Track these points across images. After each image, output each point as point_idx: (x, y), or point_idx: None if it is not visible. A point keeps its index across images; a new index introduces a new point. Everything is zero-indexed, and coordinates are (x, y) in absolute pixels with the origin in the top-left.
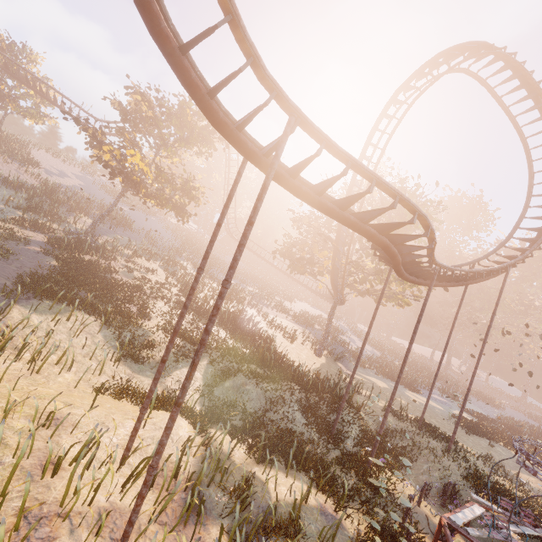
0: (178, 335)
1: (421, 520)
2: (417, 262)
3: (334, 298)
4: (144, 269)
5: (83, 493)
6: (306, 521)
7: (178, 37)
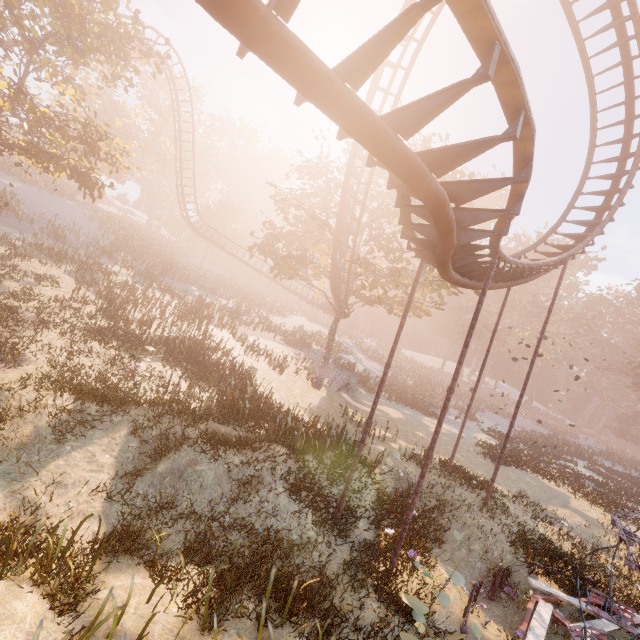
0: (69, 391)
1: None
2: (475, 246)
3: (335, 310)
4: (31, 278)
5: None
6: None
7: None
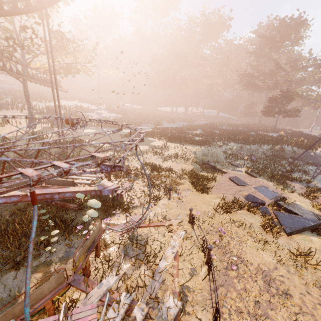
0: None
1: None
2: None
3: (20, 81)
4: None
5: None
6: None
7: None
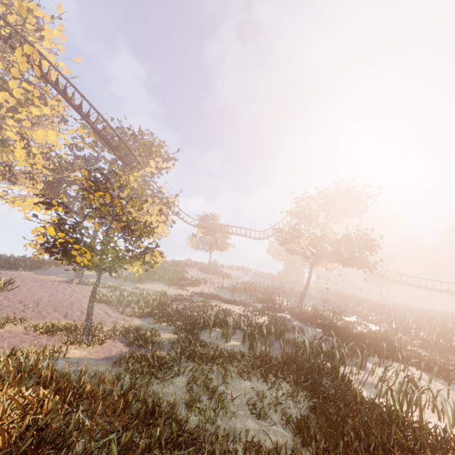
0: None
1: None
2: None
3: None
4: (355, 323)
5: None
6: None
7: None
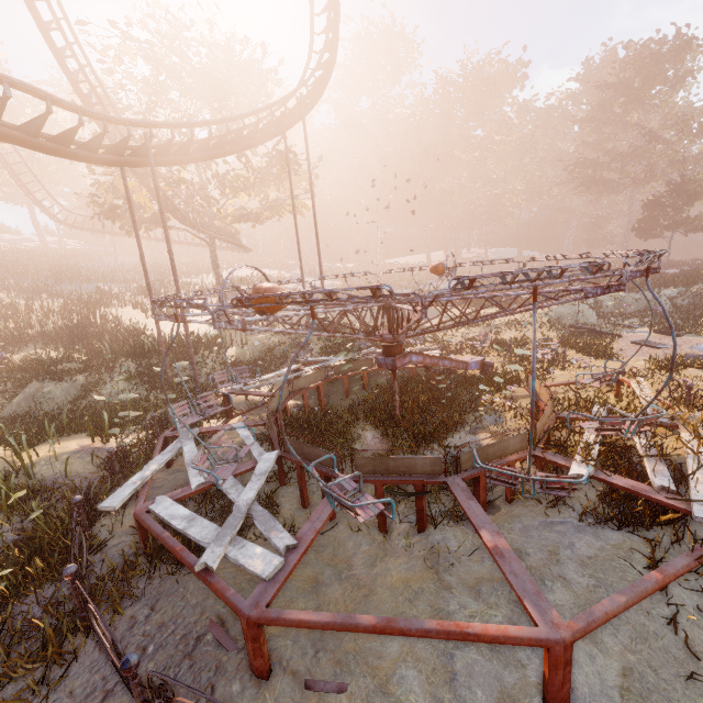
0: None
1: (242, 406)
2: (71, 130)
3: (206, 242)
4: None
5: None
6: (42, 466)
7: None
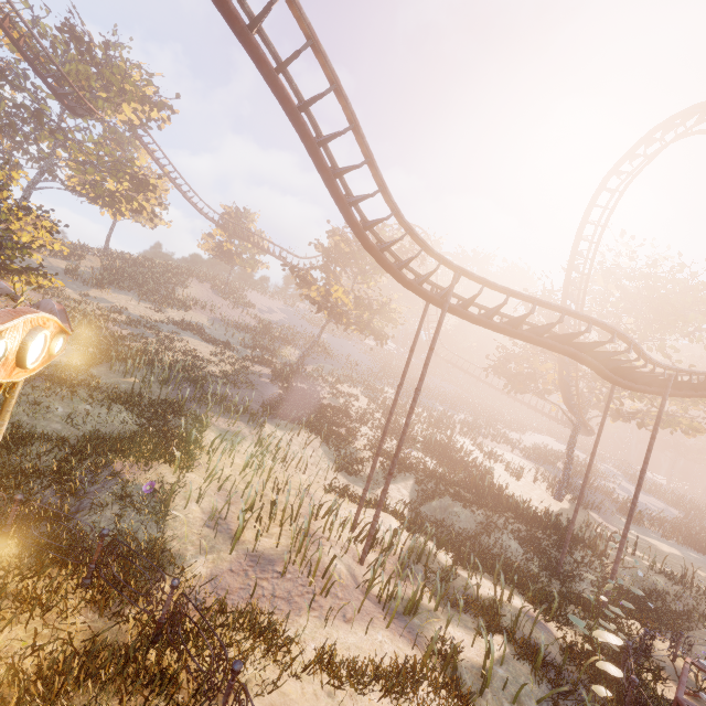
0: (384, 455)
1: (673, 673)
2: (629, 367)
3: (572, 423)
4: (347, 395)
5: (333, 534)
6: (509, 613)
7: (377, 236)
